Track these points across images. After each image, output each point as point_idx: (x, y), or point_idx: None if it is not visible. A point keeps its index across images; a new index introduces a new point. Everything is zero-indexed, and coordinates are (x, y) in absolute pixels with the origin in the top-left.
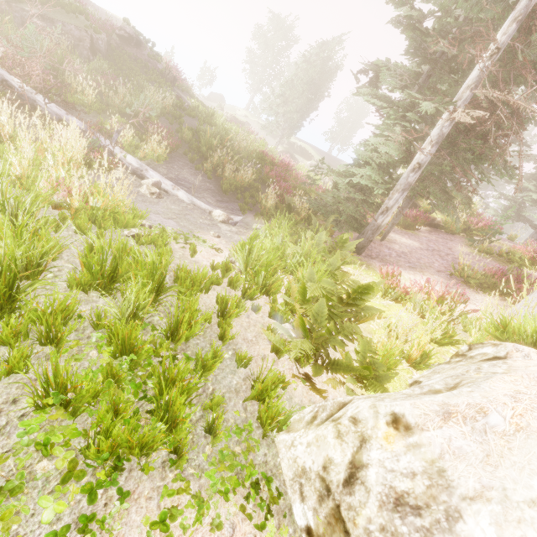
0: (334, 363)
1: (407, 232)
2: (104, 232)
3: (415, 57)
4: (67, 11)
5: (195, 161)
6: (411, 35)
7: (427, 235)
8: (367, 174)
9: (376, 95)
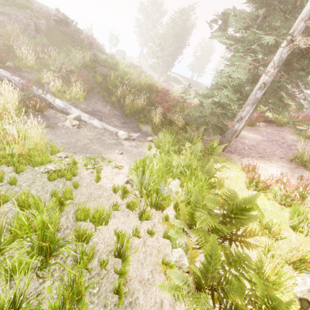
0: (232, 307)
1: (251, 129)
2: (21, 174)
3: (254, 4)
4: (18, 7)
5: (106, 96)
6: None
7: (265, 129)
8: (224, 94)
9: (225, 36)
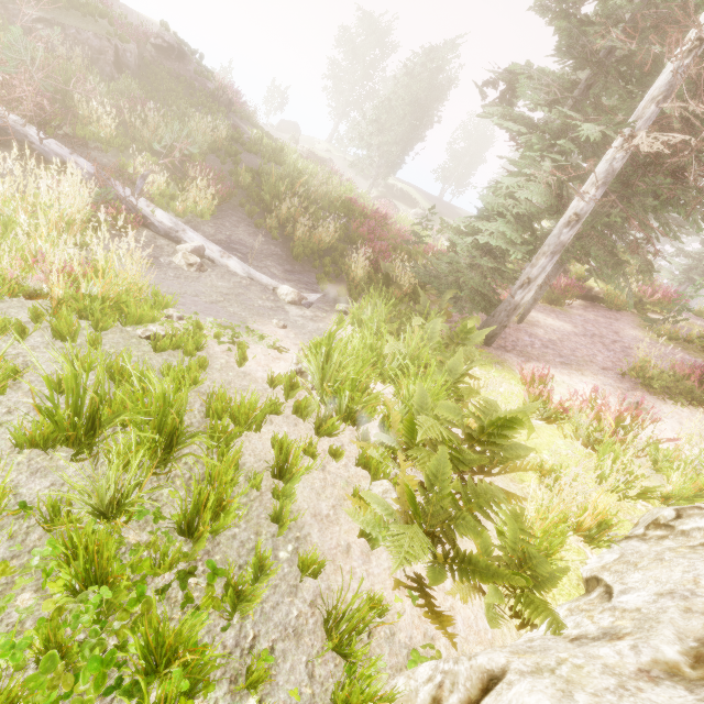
0: (464, 560)
1: (553, 309)
2: (104, 334)
3: (569, 59)
4: (83, 13)
5: (256, 215)
6: (564, 26)
7: (582, 312)
8: (500, 231)
9: (510, 116)
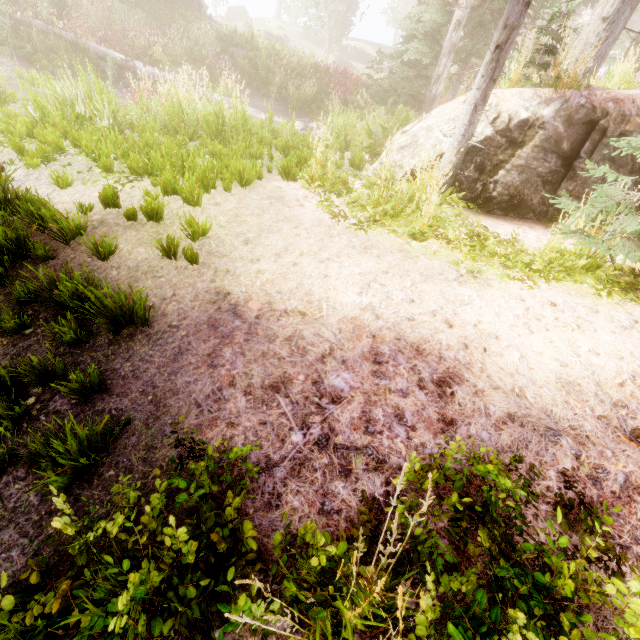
0: None
1: None
2: None
3: None
4: None
5: (260, 89)
6: None
7: None
8: (417, 48)
9: None
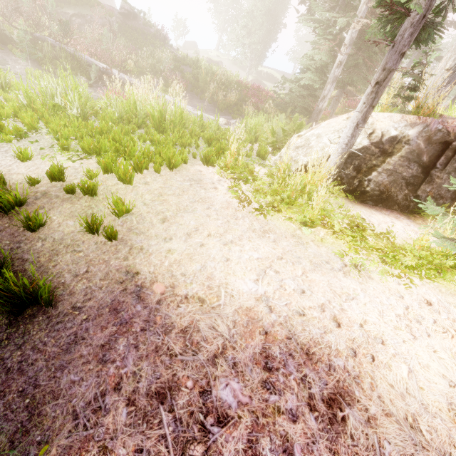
0: None
1: None
2: None
3: None
4: (90, 6)
5: (198, 94)
6: None
7: None
8: (310, 77)
9: (312, 19)
